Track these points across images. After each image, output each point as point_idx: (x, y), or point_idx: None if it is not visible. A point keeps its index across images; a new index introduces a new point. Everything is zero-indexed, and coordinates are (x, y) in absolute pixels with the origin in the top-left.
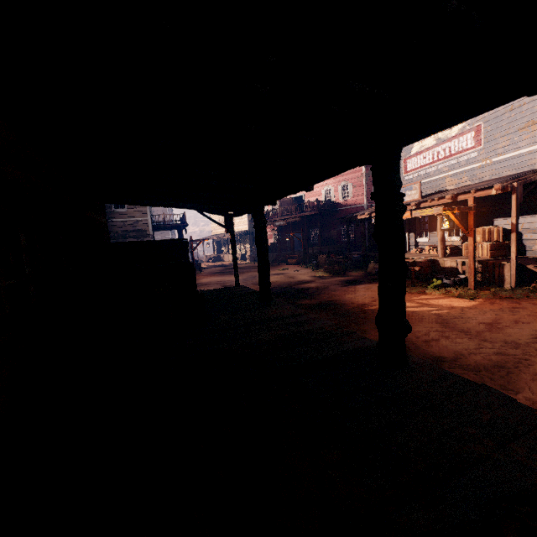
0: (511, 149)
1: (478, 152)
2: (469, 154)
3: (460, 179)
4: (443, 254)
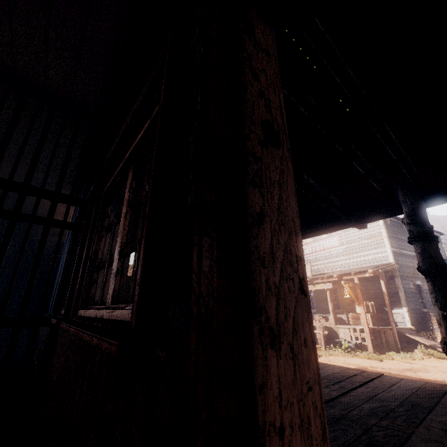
0: (364, 250)
1: (343, 249)
2: (337, 250)
3: (333, 266)
4: (336, 322)
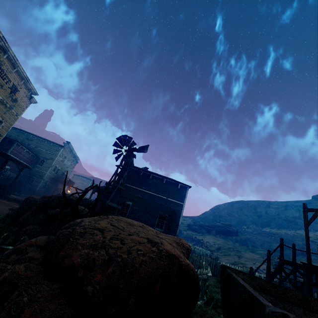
0: None
1: None
2: None
3: None
4: None
